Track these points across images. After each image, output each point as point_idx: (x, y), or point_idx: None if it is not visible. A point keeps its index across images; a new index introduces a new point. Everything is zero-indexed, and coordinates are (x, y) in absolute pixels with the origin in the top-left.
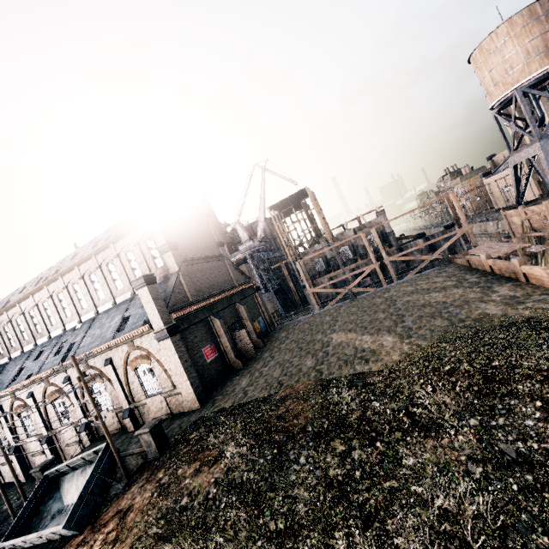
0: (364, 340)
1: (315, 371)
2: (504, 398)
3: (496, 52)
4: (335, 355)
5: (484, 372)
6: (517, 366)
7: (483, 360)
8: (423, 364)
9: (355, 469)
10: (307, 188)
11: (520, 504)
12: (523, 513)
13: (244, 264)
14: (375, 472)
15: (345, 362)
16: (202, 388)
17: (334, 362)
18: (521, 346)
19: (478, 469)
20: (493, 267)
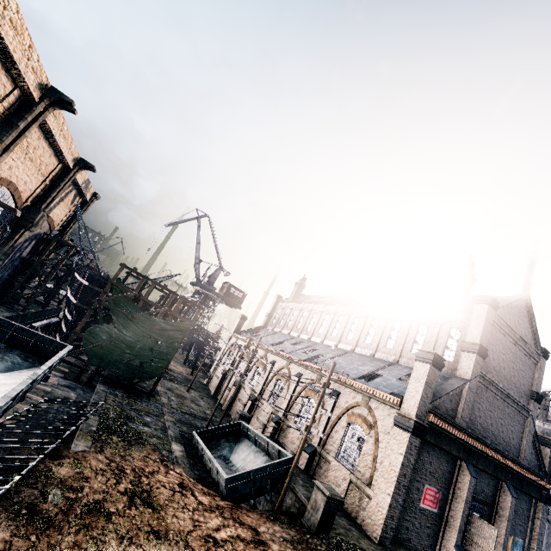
0: None
1: None
2: None
3: None
4: None
5: None
6: None
7: None
8: None
9: None
10: None
11: None
12: None
13: (550, 450)
14: None
15: None
16: (394, 524)
17: None
18: None
19: None
20: None
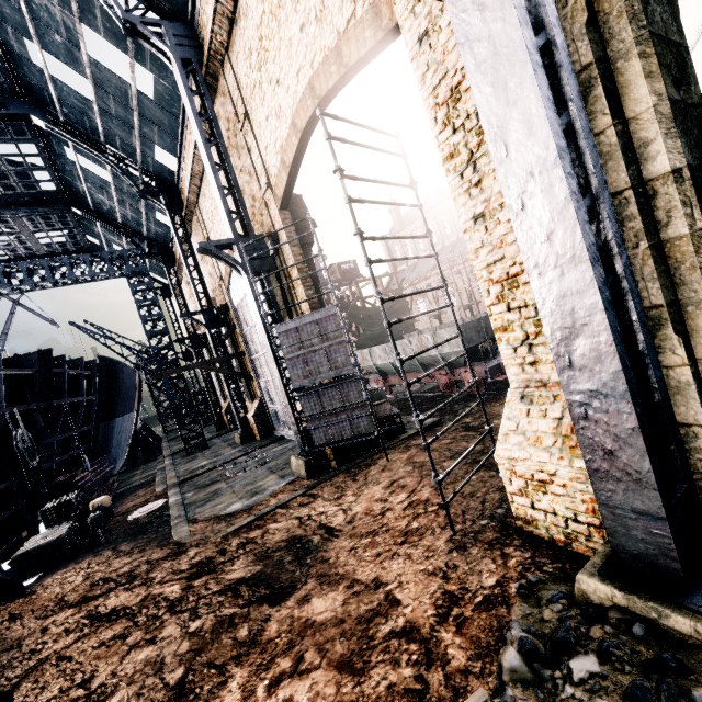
0: None
1: None
2: None
3: None
4: None
5: None
6: None
7: None
8: None
9: None
10: None
11: None
12: None
13: None
14: None
15: None
16: None
17: None
18: None
19: None
20: None
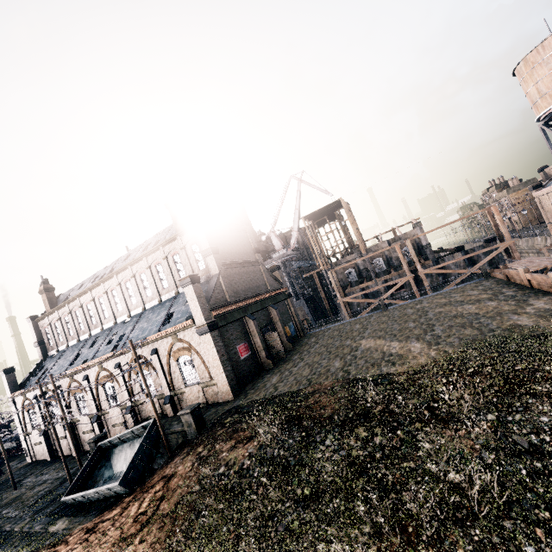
0: (392, 345)
1: (342, 372)
2: (523, 397)
3: (542, 65)
4: (363, 358)
5: (506, 375)
6: (539, 370)
7: (506, 364)
8: (447, 367)
9: (376, 451)
10: (342, 199)
11: (527, 486)
12: (529, 492)
13: (278, 271)
14: (394, 454)
15: (372, 364)
16: (235, 381)
17: (362, 364)
18: (546, 353)
19: (490, 456)
20: (532, 281)
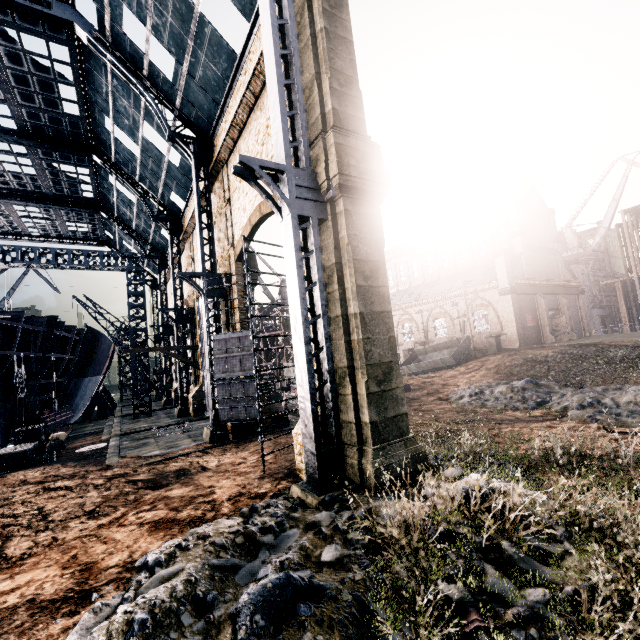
0: None
1: None
2: None
3: None
4: None
5: None
6: None
7: None
8: None
9: None
10: None
11: None
12: None
13: (575, 265)
14: None
15: None
16: (522, 337)
17: None
18: None
19: None
20: None
